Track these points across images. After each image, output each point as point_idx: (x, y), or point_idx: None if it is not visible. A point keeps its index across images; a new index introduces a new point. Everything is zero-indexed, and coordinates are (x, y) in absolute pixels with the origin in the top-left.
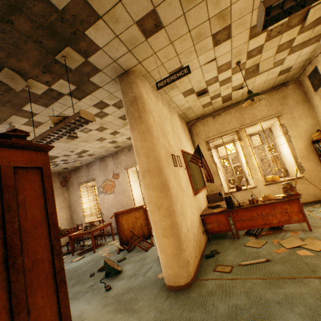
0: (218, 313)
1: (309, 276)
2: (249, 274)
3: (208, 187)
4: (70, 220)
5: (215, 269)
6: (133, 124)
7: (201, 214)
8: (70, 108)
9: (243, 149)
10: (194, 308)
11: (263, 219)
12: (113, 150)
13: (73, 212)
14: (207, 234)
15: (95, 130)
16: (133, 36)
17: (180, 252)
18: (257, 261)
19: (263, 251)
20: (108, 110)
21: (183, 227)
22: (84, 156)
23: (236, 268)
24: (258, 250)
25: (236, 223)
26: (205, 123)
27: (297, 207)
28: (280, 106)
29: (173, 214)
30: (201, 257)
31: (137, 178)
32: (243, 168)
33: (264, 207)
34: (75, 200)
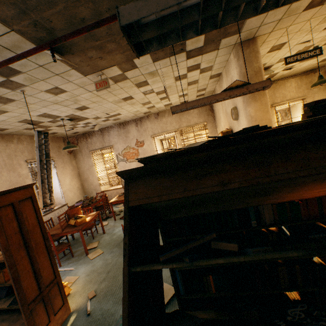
0: None
1: None
2: None
3: None
4: (82, 189)
5: None
6: (256, 95)
7: None
8: (169, 66)
9: None
10: None
11: None
12: (139, 116)
13: (84, 181)
14: None
15: (154, 93)
16: (299, 7)
17: None
18: None
19: None
20: (192, 73)
21: None
22: (108, 120)
23: None
24: None
25: None
26: None
27: None
28: (306, 90)
29: None
30: None
31: (160, 146)
32: None
33: None
34: (86, 169)
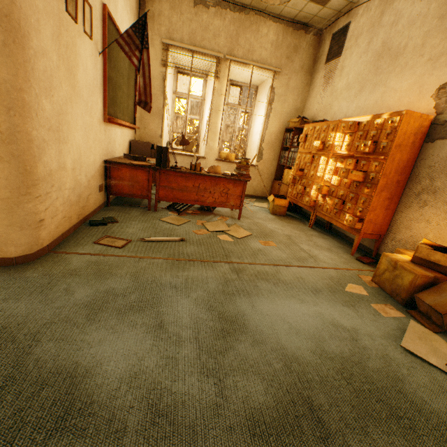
0: (71, 301)
1: (221, 261)
2: (150, 253)
3: (139, 132)
4: None
5: (99, 242)
6: None
7: (107, 160)
8: None
9: (214, 95)
10: (21, 295)
11: (198, 195)
12: None
13: None
14: (108, 195)
15: None
16: None
17: (21, 199)
18: (169, 239)
19: (181, 230)
20: None
21: (50, 158)
22: None
23: (135, 244)
24: (176, 228)
25: (161, 190)
26: (178, 4)
27: (240, 191)
28: (286, 58)
29: (20, 112)
30: (82, 223)
31: None
32: (201, 128)
33: (206, 179)
34: None
